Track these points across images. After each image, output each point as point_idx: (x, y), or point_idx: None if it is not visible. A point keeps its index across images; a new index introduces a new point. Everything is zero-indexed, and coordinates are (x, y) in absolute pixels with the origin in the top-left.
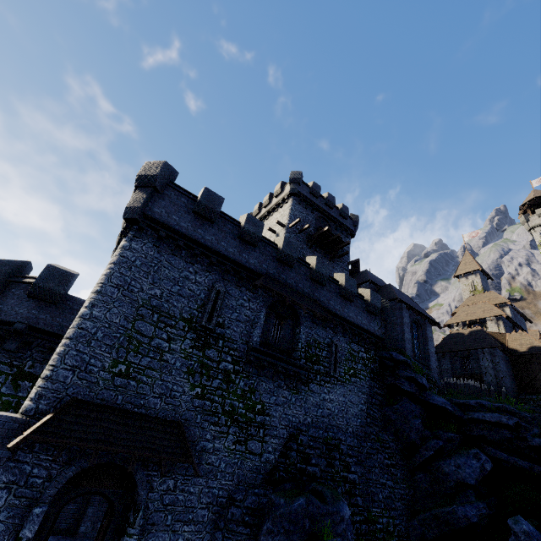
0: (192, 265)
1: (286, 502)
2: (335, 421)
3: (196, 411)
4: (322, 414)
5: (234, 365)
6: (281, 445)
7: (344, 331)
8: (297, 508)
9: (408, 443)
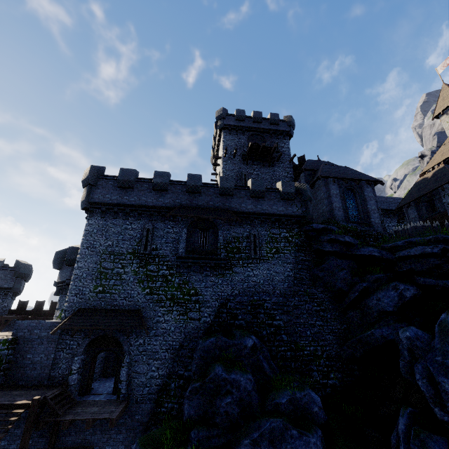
0: (127, 219)
1: (202, 341)
2: (261, 288)
3: (149, 302)
4: (248, 286)
5: (169, 271)
6: (214, 311)
7: (261, 223)
8: (209, 344)
9: (336, 291)
